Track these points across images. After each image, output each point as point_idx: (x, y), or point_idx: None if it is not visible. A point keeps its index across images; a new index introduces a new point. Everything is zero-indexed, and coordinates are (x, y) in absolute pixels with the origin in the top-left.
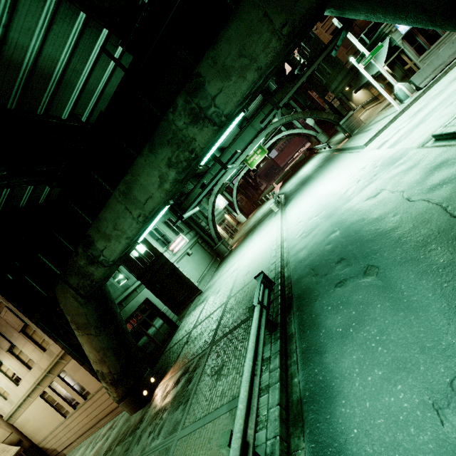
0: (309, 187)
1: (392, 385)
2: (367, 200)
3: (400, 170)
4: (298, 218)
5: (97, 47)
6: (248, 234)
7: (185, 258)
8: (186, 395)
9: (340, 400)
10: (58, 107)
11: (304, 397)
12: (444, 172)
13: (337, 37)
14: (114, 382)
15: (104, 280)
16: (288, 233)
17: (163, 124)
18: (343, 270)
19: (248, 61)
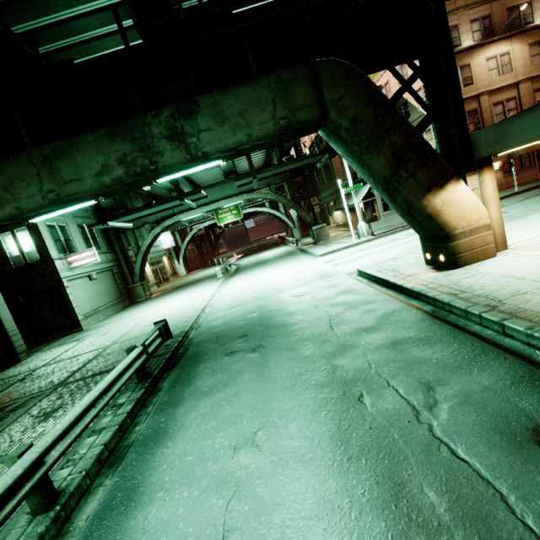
0: (261, 269)
1: (217, 432)
2: (293, 297)
3: (326, 285)
4: (234, 291)
5: (109, 0)
6: (178, 288)
7: (83, 280)
8: None
9: (168, 443)
10: (14, 16)
11: (136, 441)
12: (347, 296)
13: (322, 155)
14: None
15: None
16: (217, 300)
17: (137, 120)
18: (240, 344)
19: (244, 123)
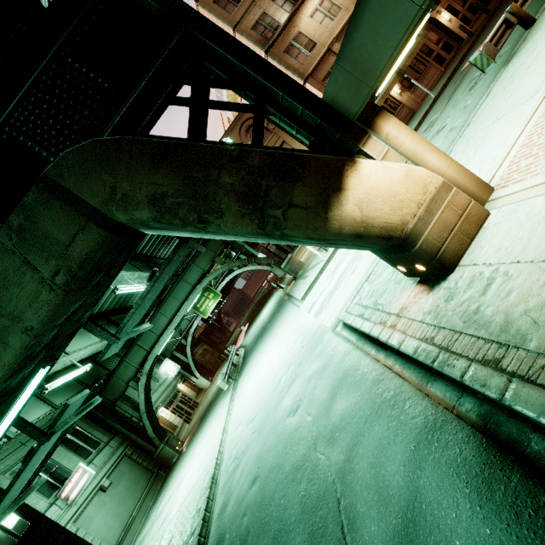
0: (260, 348)
1: None
2: (288, 417)
3: (317, 368)
4: (240, 413)
5: None
6: (201, 420)
7: (96, 499)
8: None
9: None
10: None
11: None
12: (343, 399)
13: (181, 247)
14: None
15: None
16: (226, 445)
17: None
18: None
19: (8, 321)
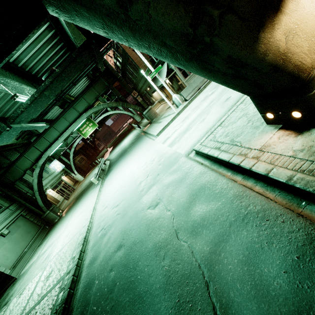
0: (123, 162)
1: None
2: (149, 209)
3: (173, 179)
4: (107, 200)
5: None
6: (77, 199)
7: None
8: None
9: None
10: None
11: None
12: (203, 205)
13: (85, 50)
14: None
15: None
16: (96, 218)
17: None
18: None
19: None
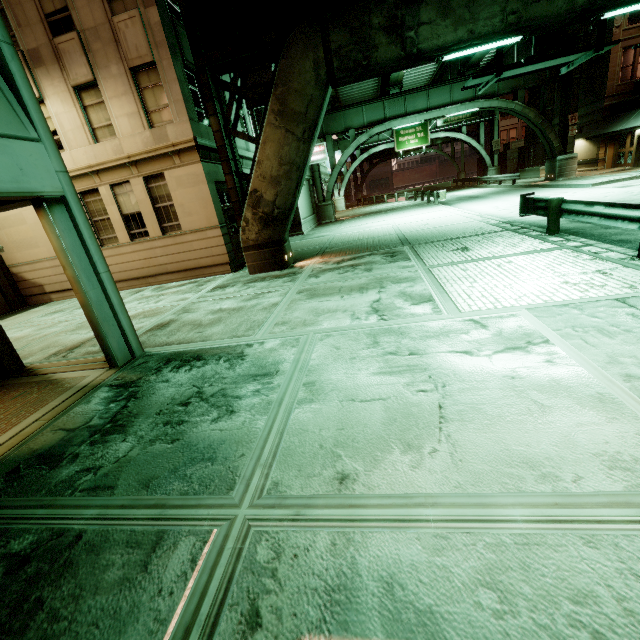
0: (493, 198)
1: None
2: (637, 202)
3: None
4: (496, 208)
5: None
6: (372, 213)
7: None
8: (399, 259)
9: None
10: None
11: None
12: None
13: None
14: (266, 219)
15: (355, 76)
16: (485, 213)
17: None
18: None
19: None
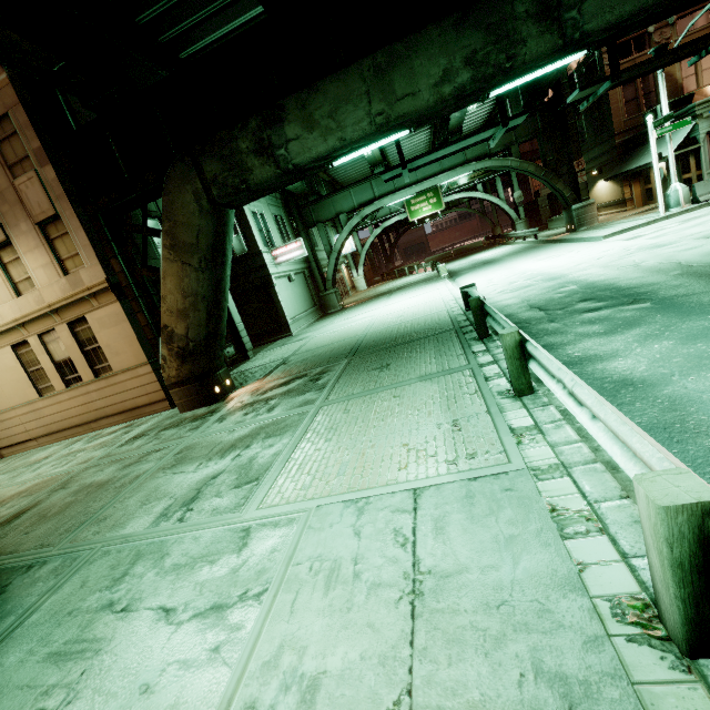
0: (501, 264)
1: (690, 345)
2: (620, 268)
3: (672, 250)
4: (488, 283)
5: None
6: (379, 296)
7: (284, 280)
8: (316, 387)
9: (615, 359)
10: None
11: None
12: None
13: None
14: (183, 354)
15: (247, 197)
16: None
17: None
18: (592, 304)
19: None
